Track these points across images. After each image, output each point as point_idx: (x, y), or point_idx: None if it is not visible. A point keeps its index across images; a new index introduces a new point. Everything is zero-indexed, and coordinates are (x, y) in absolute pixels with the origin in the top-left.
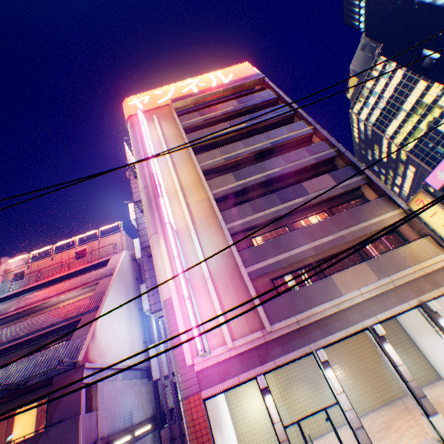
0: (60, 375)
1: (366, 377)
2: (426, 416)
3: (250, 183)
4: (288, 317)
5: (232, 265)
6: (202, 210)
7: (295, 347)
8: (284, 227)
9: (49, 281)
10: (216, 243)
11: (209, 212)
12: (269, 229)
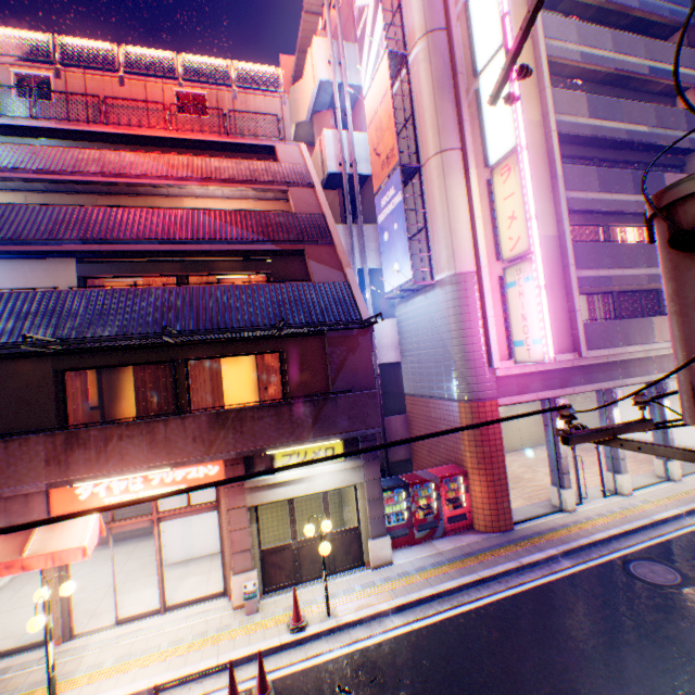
0: (336, 333)
1: None
2: (664, 460)
3: (605, 133)
4: (601, 348)
5: (554, 259)
6: (529, 144)
7: (594, 380)
8: (596, 230)
9: (135, 137)
10: (540, 216)
11: (538, 154)
12: (584, 223)
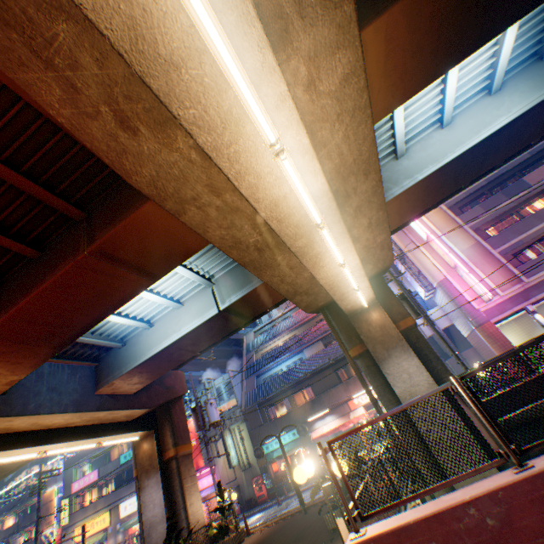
0: None
1: None
2: None
3: (473, 189)
4: (537, 272)
5: (480, 251)
6: (438, 220)
7: None
8: (509, 216)
9: None
10: (462, 240)
11: (445, 220)
12: (497, 220)
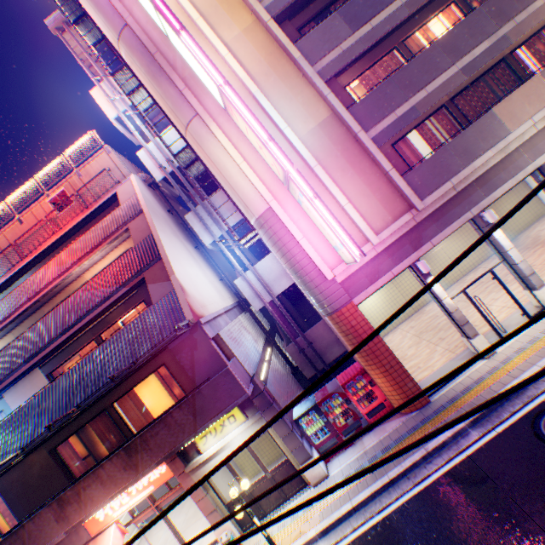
0: (175, 342)
1: (475, 236)
2: None
3: None
4: (441, 185)
5: (341, 137)
6: (256, 52)
7: (452, 219)
8: (392, 55)
9: (43, 253)
10: (305, 108)
11: (270, 53)
12: (371, 63)
